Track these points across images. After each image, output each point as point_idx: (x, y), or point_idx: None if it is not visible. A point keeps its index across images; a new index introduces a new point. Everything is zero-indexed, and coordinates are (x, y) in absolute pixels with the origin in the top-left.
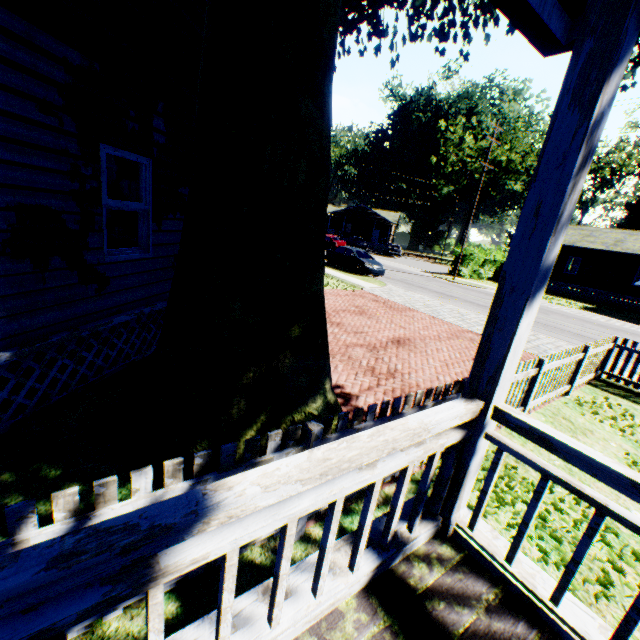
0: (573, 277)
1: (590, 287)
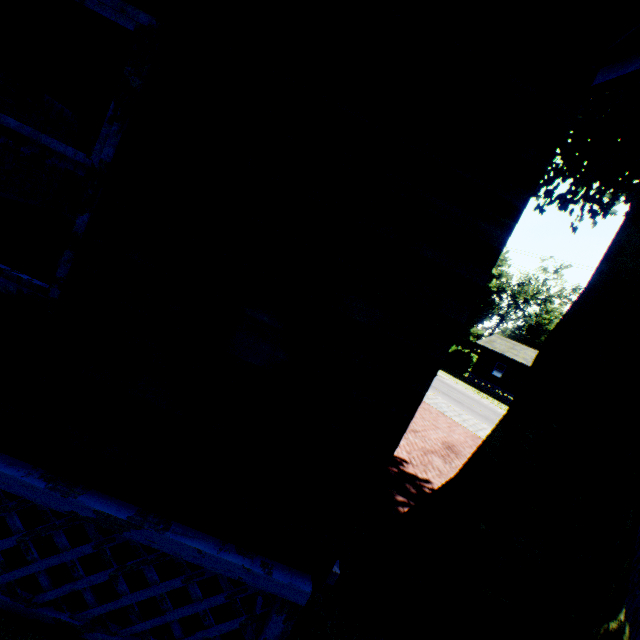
0: (498, 380)
1: (509, 392)
